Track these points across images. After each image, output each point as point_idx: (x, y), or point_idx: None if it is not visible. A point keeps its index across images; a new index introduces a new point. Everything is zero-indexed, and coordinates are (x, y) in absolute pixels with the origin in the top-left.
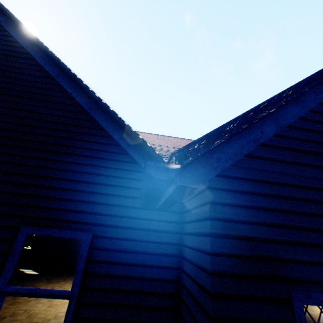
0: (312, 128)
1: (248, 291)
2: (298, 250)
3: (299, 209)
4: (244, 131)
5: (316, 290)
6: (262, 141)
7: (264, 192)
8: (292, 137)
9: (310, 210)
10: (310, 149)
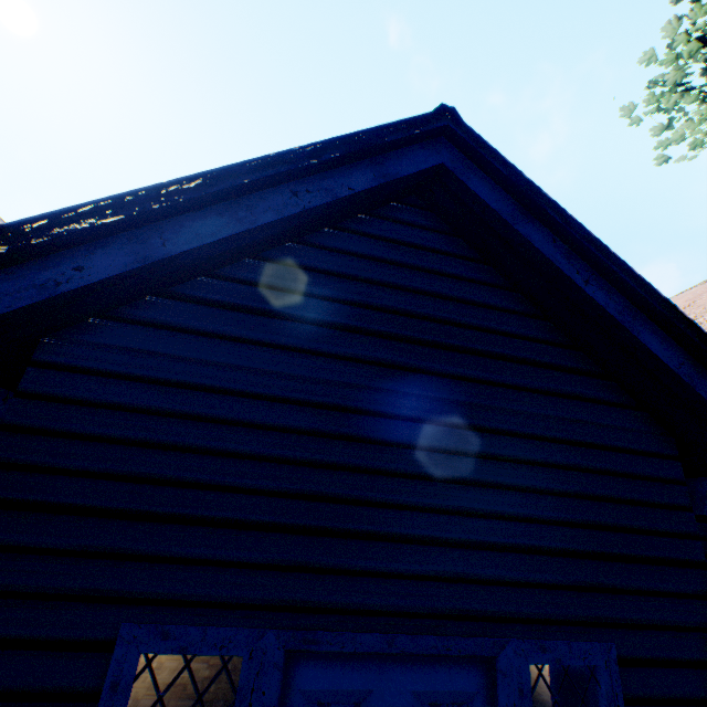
0: (358, 274)
1: (7, 629)
2: (190, 534)
3: (237, 445)
4: (29, 264)
5: (193, 622)
6: (68, 287)
7: (166, 406)
8: (301, 289)
9: (265, 448)
10: (332, 318)
